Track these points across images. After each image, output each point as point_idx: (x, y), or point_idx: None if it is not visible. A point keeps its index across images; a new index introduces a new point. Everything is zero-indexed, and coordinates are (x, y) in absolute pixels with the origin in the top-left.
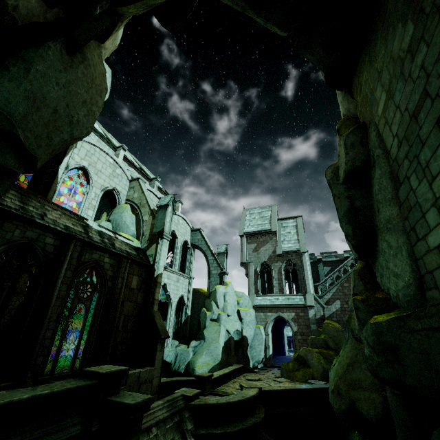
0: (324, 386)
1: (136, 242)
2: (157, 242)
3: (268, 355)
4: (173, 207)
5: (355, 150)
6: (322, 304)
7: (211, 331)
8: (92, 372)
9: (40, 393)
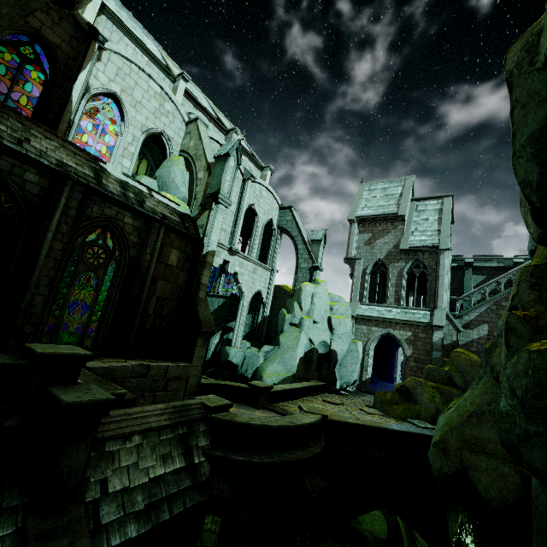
0: (428, 432)
1: (184, 207)
2: (210, 208)
3: (364, 378)
4: (238, 160)
5: None
6: (458, 326)
7: (288, 337)
8: (29, 350)
9: None
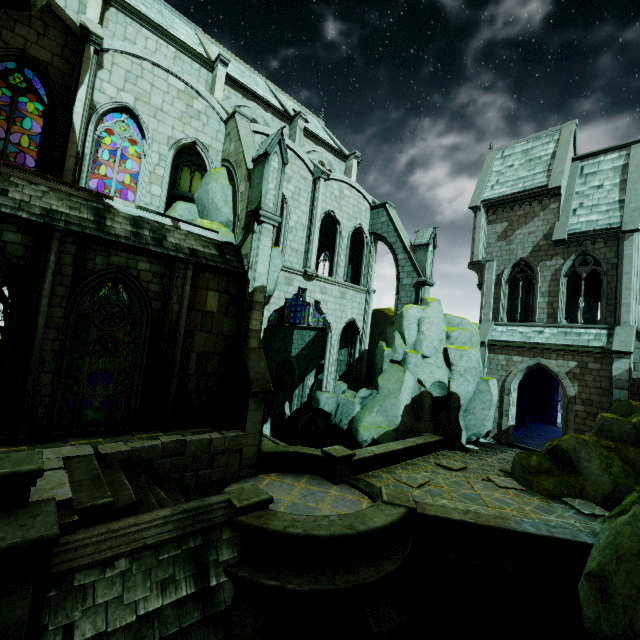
0: (586, 537)
1: (224, 233)
2: (253, 230)
3: (505, 426)
4: (282, 158)
5: None
6: None
7: (389, 379)
8: None
9: None
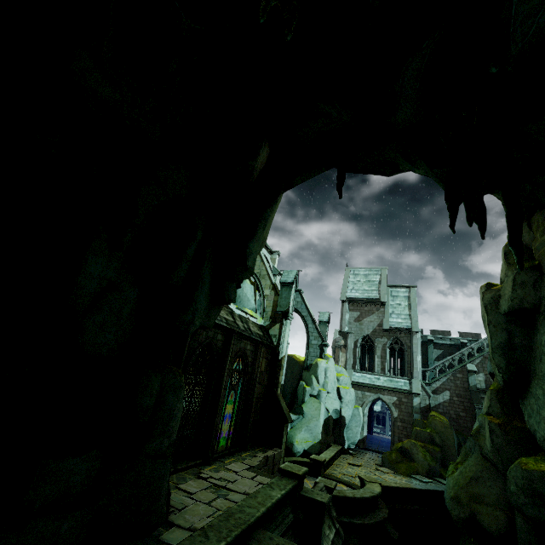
0: (437, 488)
1: (259, 319)
2: (280, 322)
3: (362, 436)
4: (296, 284)
5: (524, 290)
6: (429, 392)
7: (310, 408)
8: (289, 472)
9: (283, 493)
